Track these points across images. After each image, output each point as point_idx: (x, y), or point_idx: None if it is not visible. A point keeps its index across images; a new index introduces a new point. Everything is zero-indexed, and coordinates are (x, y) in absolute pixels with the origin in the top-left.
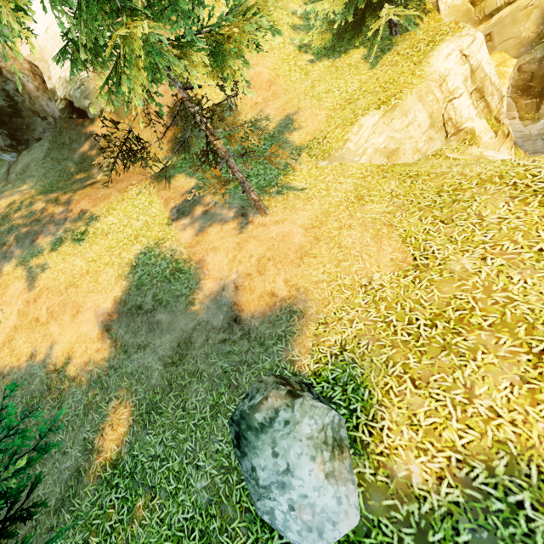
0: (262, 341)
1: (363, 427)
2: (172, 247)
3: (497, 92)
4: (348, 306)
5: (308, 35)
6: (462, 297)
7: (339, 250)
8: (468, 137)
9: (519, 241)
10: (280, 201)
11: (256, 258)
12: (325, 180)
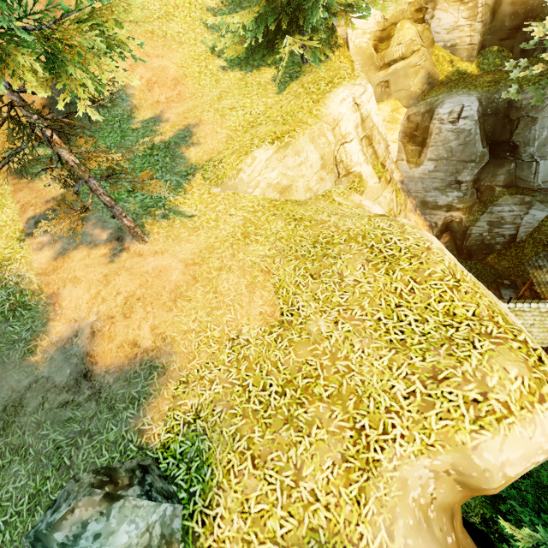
0: (112, 404)
1: (198, 516)
2: (19, 272)
3: (384, 141)
4: (212, 363)
5: (221, 38)
6: (313, 362)
7: (214, 296)
8: (357, 180)
9: (366, 308)
10: (164, 227)
11: (123, 297)
12: (216, 209)
